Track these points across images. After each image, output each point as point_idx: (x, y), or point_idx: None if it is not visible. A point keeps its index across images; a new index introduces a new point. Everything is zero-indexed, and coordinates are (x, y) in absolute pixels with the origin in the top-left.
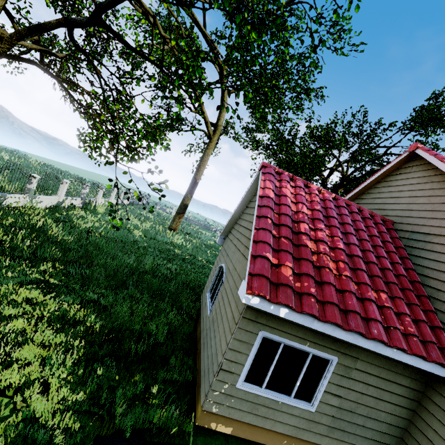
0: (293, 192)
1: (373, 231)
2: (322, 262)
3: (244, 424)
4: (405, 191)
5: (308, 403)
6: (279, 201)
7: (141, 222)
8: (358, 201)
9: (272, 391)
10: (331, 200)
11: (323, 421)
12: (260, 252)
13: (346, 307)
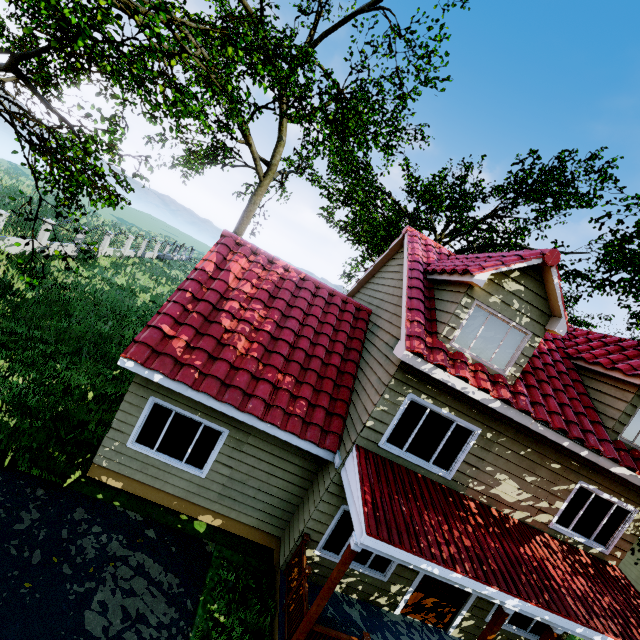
0: (246, 268)
1: (329, 319)
2: (231, 340)
3: (135, 481)
4: (389, 279)
5: (199, 470)
6: (217, 276)
7: (158, 284)
8: (368, 285)
9: (164, 454)
10: (293, 280)
11: (214, 487)
12: (156, 322)
13: (232, 383)
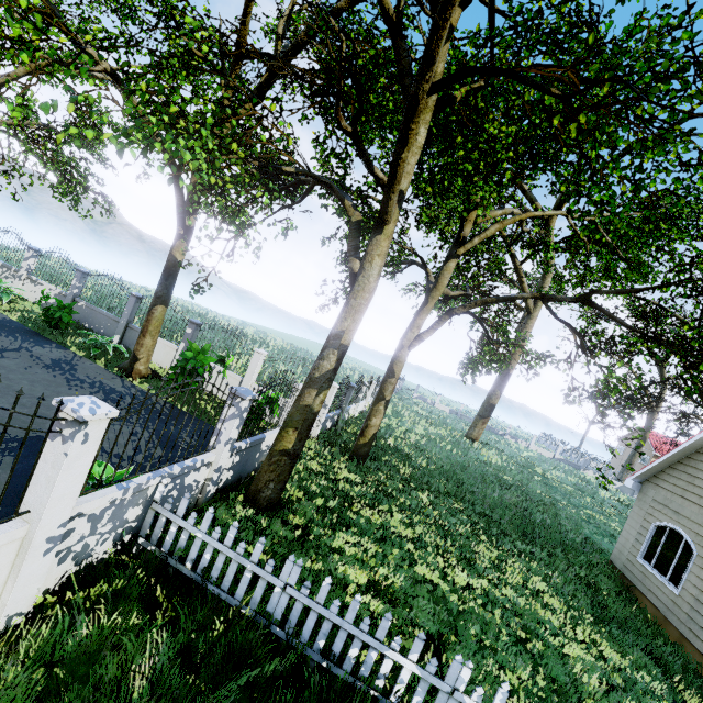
0: None
1: None
2: None
3: None
4: None
5: None
6: None
7: (434, 428)
8: None
9: None
10: None
11: None
12: None
13: None
